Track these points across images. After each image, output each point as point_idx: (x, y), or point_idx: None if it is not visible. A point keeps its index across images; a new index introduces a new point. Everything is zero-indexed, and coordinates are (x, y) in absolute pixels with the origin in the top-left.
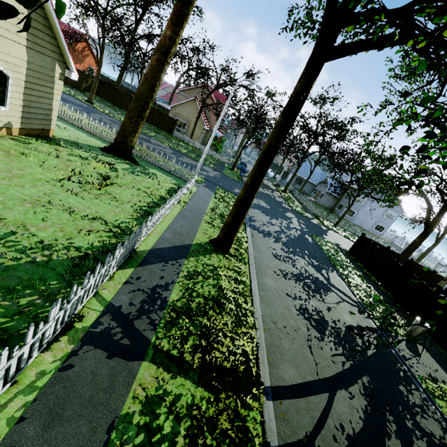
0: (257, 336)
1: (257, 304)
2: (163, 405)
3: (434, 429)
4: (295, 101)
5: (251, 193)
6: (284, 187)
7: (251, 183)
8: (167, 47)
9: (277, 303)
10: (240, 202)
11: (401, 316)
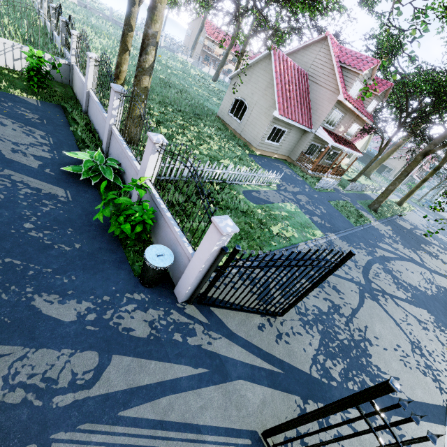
0: (402, 213)
1: (405, 214)
2: (384, 203)
3: None
4: (437, 167)
5: (414, 189)
6: None
7: (416, 186)
8: (400, 144)
9: (412, 218)
10: (410, 191)
11: None
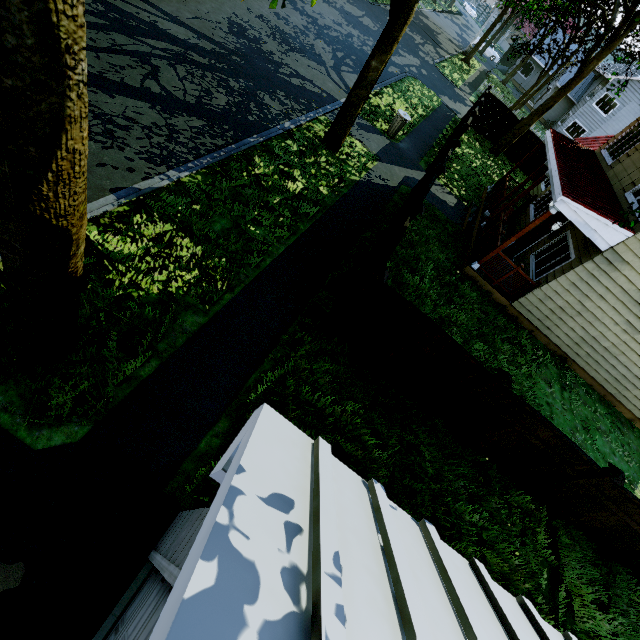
0: None
1: None
2: None
3: (271, 103)
4: None
5: None
6: (469, 52)
7: None
8: None
9: (206, 1)
10: None
11: (414, 139)
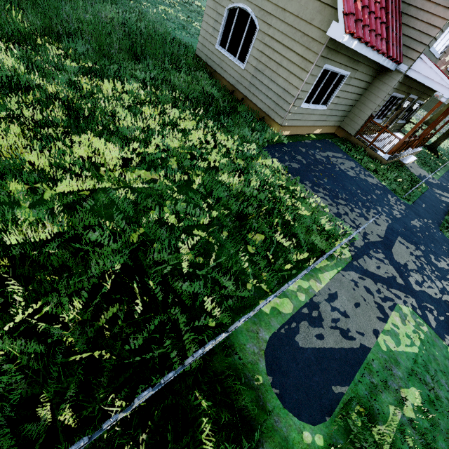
0: None
1: None
2: None
3: None
4: None
5: None
6: None
7: None
8: None
9: None
10: None
11: None
